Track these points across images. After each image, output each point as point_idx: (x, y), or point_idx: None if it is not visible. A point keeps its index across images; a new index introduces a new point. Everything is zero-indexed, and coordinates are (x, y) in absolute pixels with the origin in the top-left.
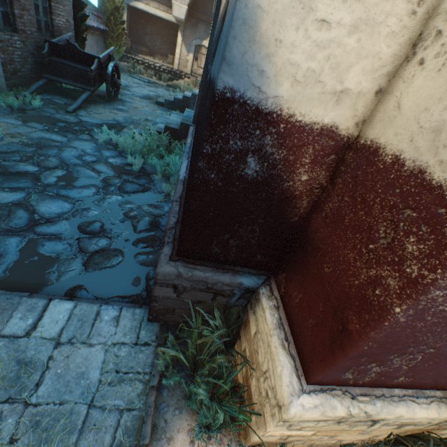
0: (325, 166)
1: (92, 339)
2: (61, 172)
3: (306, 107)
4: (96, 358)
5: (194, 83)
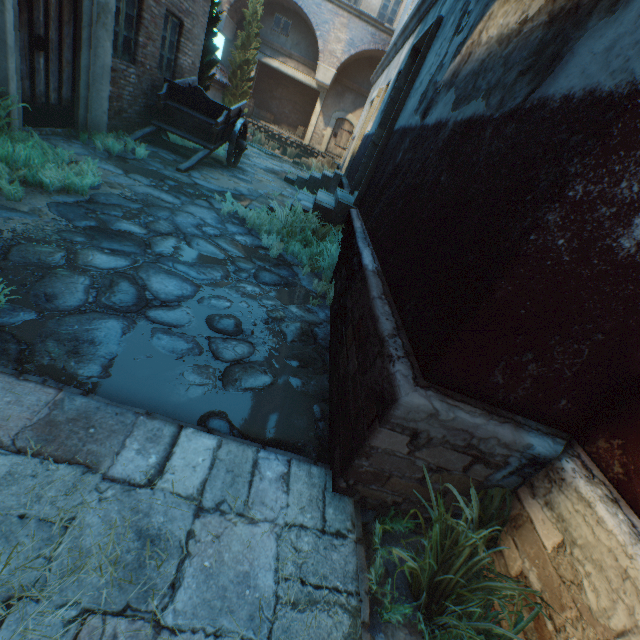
0: None
1: (252, 509)
2: (176, 241)
3: None
4: (264, 548)
5: (330, 164)
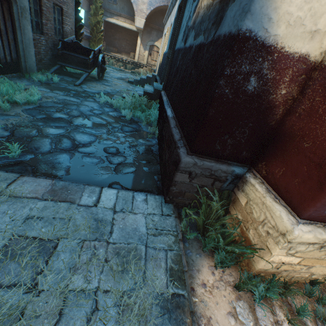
0: (297, 83)
1: (134, 210)
2: (82, 119)
3: (292, 42)
4: (141, 221)
5: (150, 70)
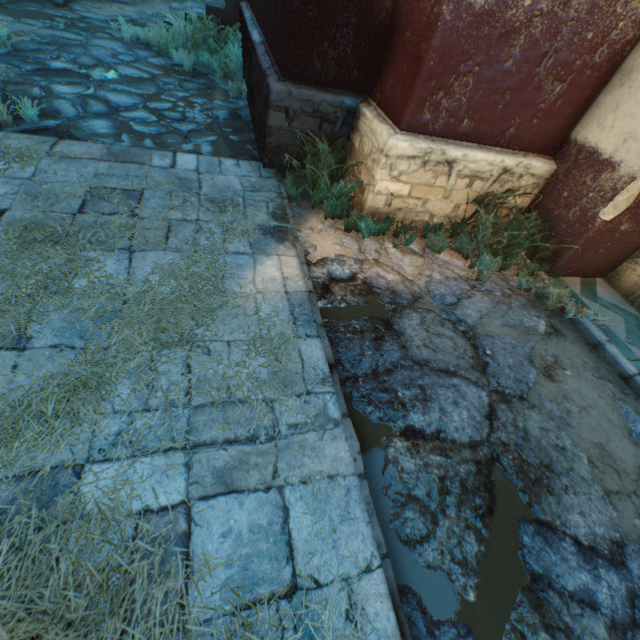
0: None
1: (224, 173)
2: (106, 71)
3: None
4: (234, 181)
5: None
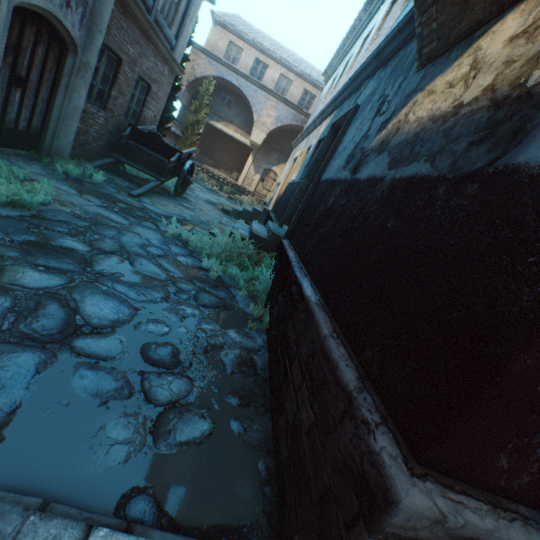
0: None
1: None
2: (119, 260)
3: None
4: None
5: (258, 201)
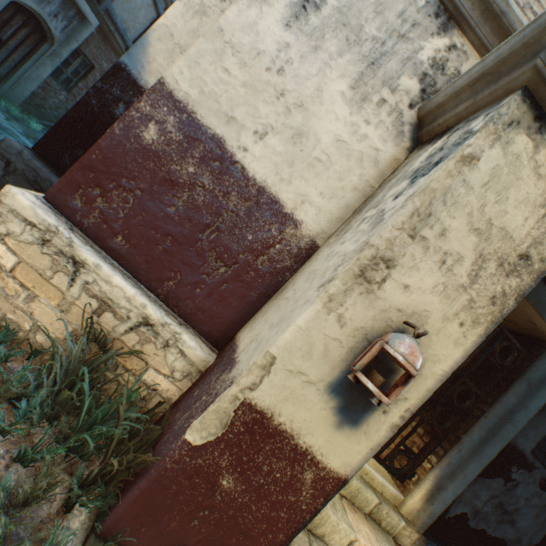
0: None
1: None
2: None
3: None
4: None
5: None
